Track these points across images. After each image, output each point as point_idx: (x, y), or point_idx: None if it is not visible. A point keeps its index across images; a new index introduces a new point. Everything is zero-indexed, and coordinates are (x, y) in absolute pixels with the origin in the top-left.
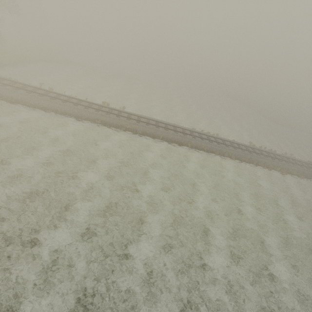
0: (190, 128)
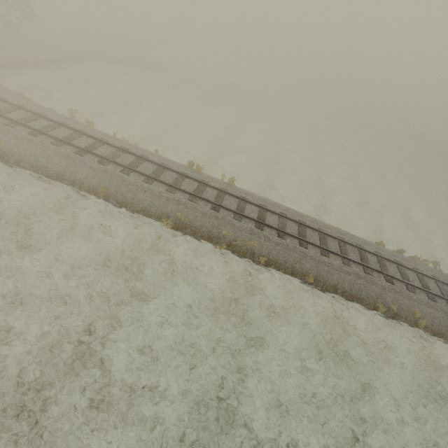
0: (374, 245)
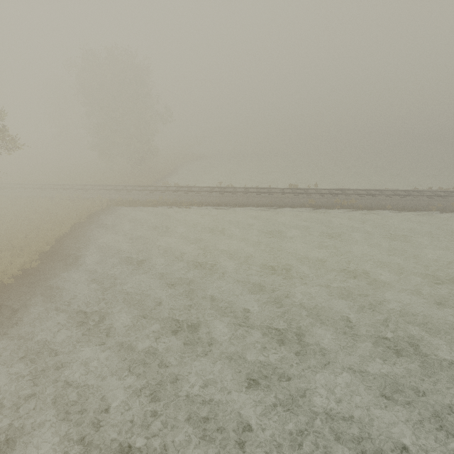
0: (412, 189)
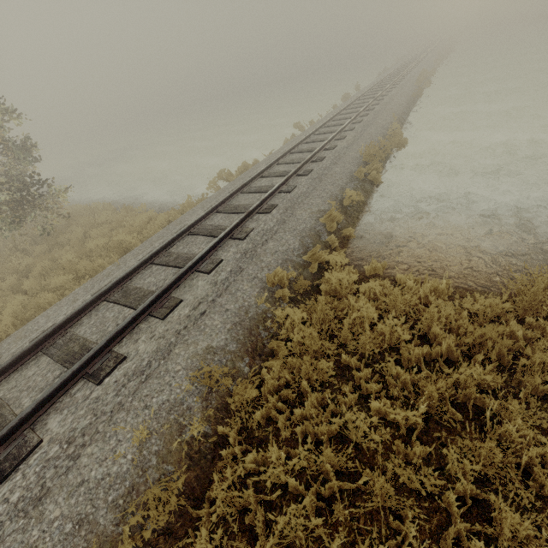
0: (385, 73)
